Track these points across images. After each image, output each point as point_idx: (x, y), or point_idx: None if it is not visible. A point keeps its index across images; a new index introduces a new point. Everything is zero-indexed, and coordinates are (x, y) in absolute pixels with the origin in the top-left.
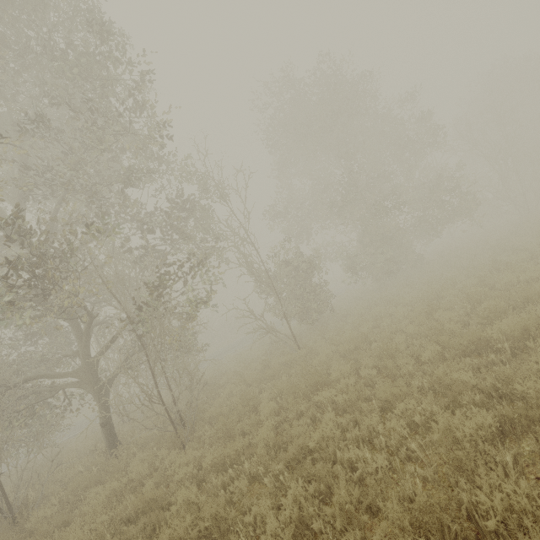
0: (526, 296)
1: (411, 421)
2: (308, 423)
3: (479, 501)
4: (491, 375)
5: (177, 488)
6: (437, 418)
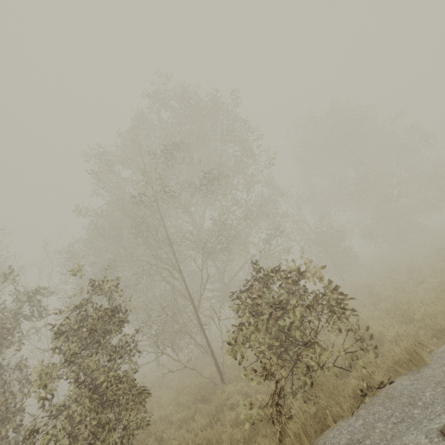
0: None
1: (433, 287)
2: None
3: None
4: None
5: None
6: None
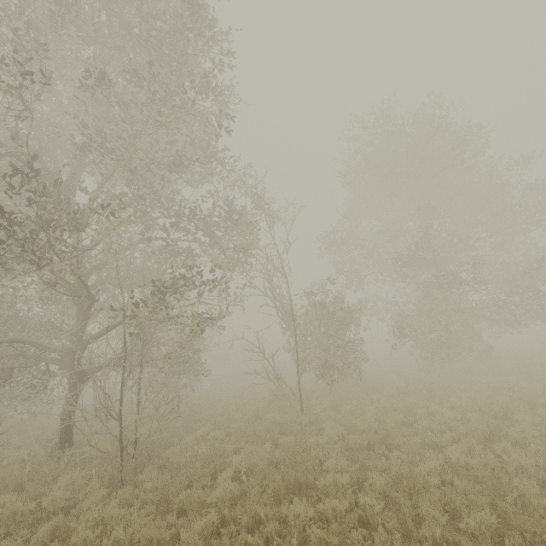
0: None
1: None
2: None
3: None
4: None
5: None
6: None
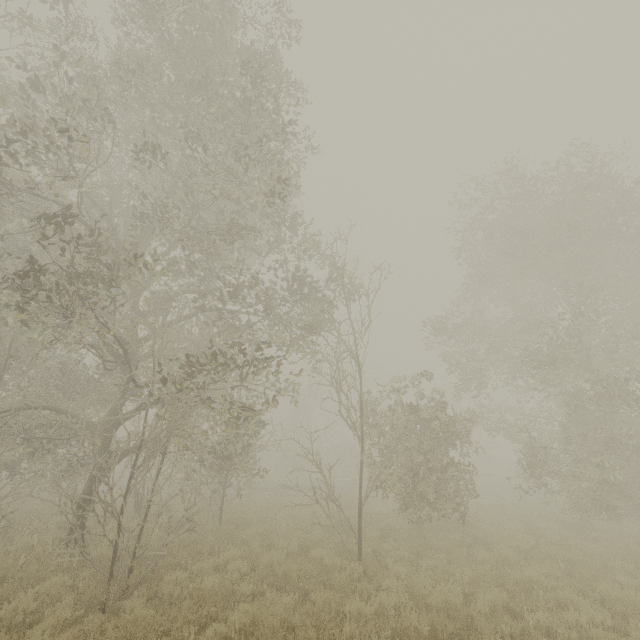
0: None
1: None
2: None
3: None
4: None
5: None
6: None
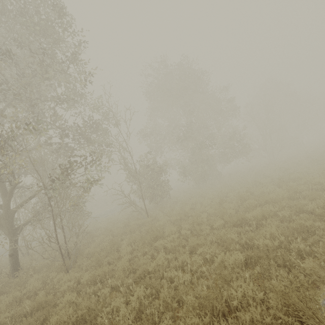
0: (266, 199)
1: (204, 258)
2: (149, 258)
3: (231, 294)
4: (245, 236)
5: (62, 295)
6: (217, 256)
